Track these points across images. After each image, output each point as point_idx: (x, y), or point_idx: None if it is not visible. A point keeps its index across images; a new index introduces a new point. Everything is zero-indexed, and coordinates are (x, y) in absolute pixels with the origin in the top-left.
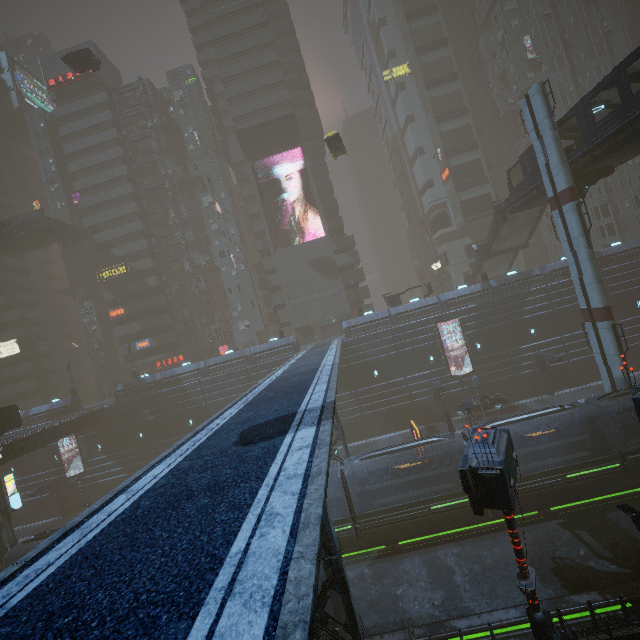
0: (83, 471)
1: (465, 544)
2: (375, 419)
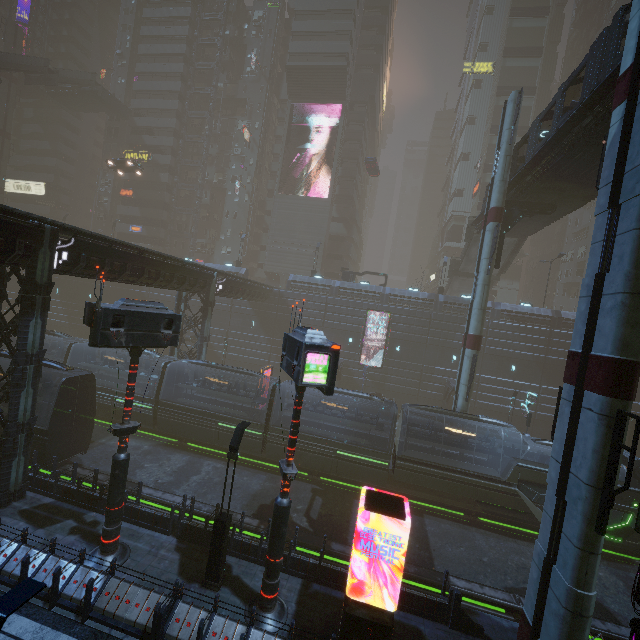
0: None
1: (231, 466)
2: (278, 371)
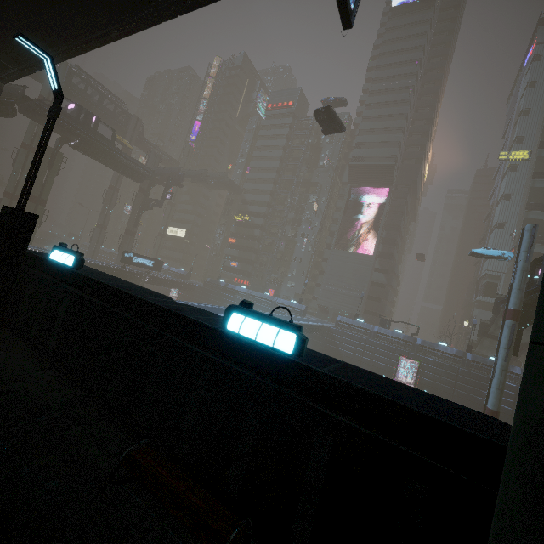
0: None
1: None
2: None
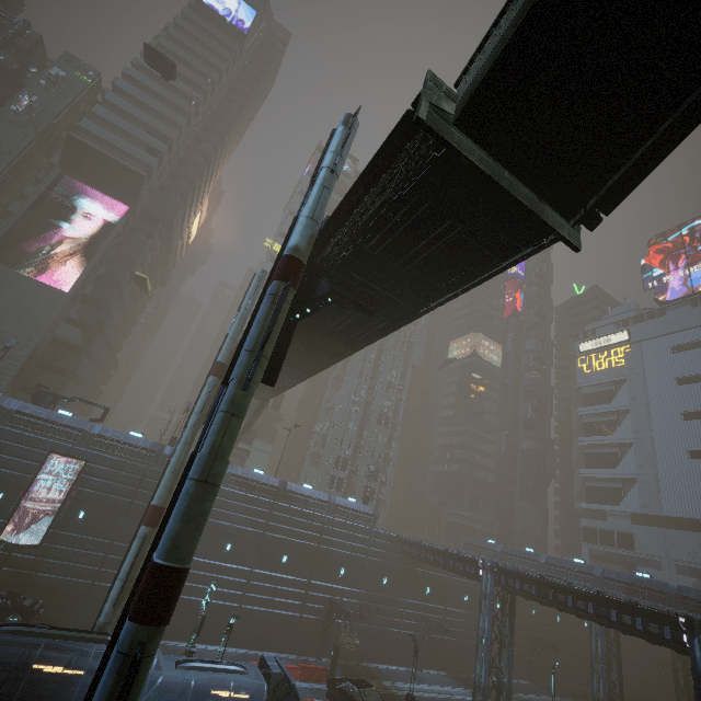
0: None
1: None
2: None
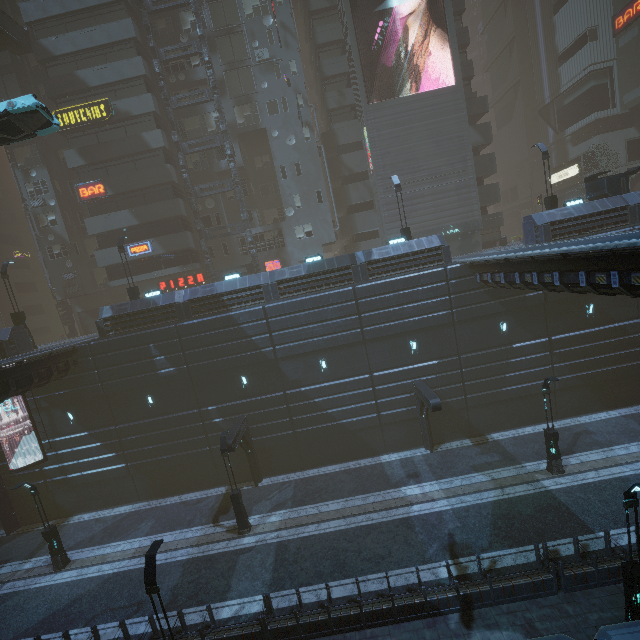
0: (41, 459)
1: None
2: (574, 388)
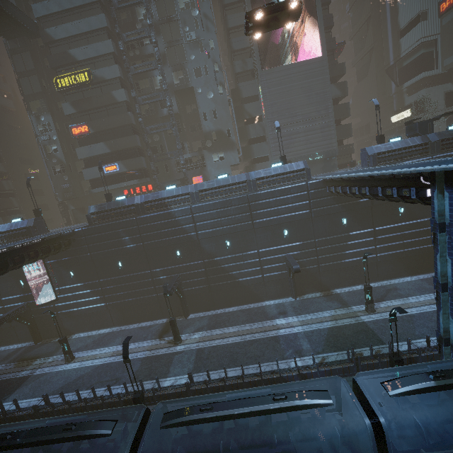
0: (54, 299)
1: None
2: (389, 261)
